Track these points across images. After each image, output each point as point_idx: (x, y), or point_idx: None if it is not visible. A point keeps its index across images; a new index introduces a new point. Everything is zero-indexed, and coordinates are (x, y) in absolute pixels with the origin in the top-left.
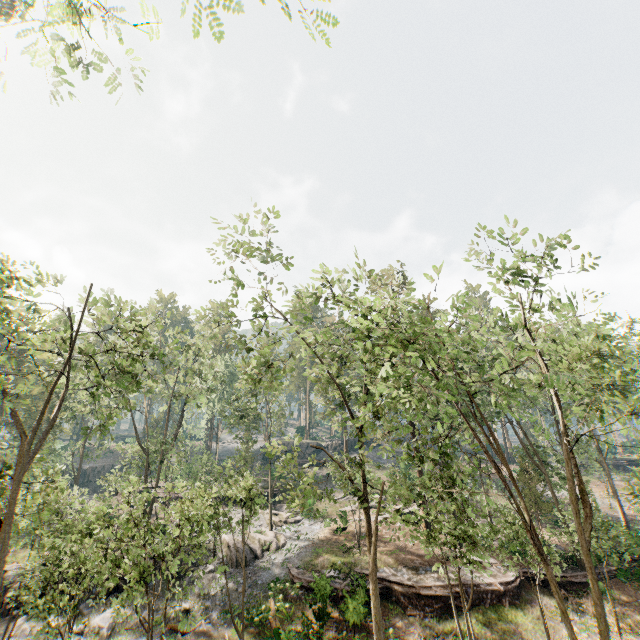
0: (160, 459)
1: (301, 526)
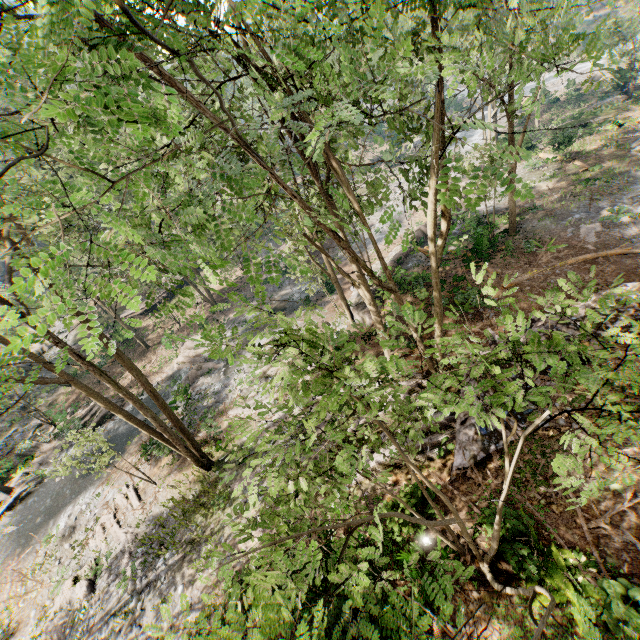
0: None
1: (55, 327)
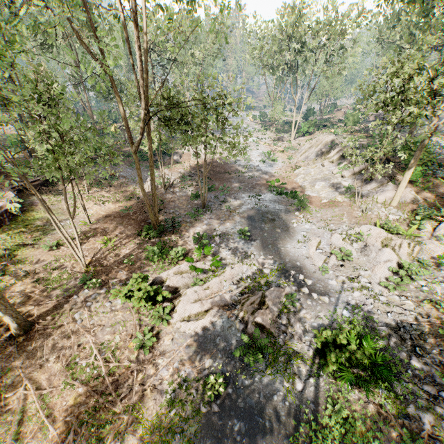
0: None
1: None
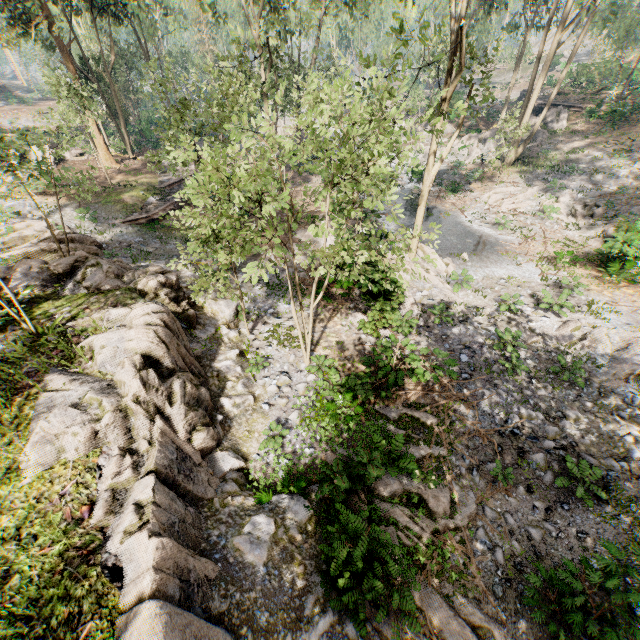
0: None
1: None
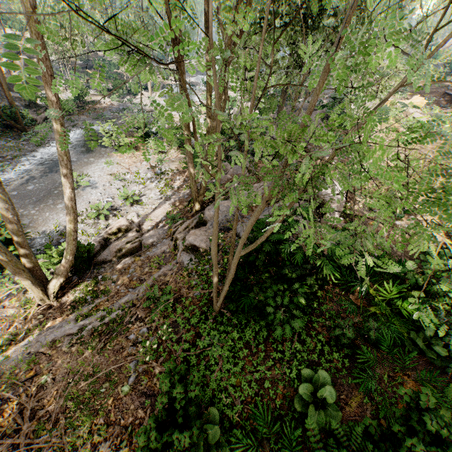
0: None
1: None
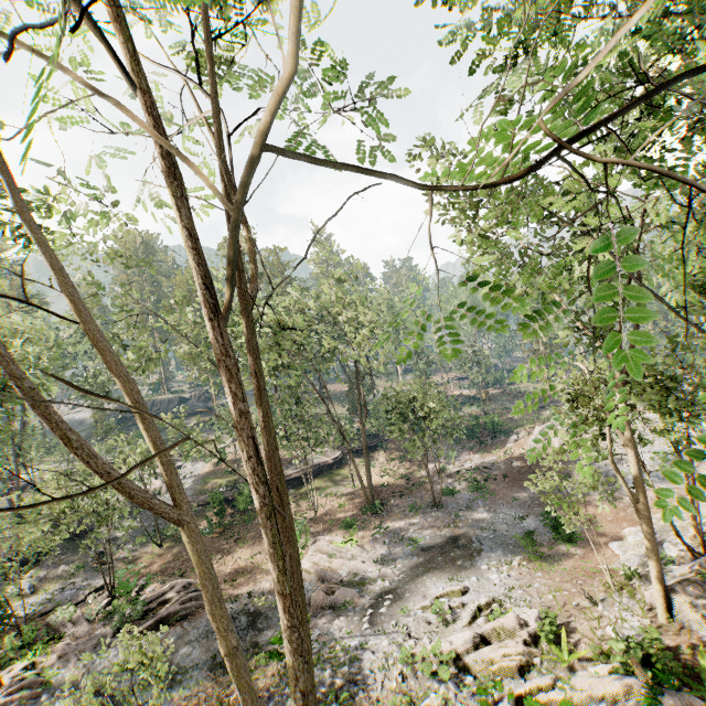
0: (14, 453)
1: (184, 469)
